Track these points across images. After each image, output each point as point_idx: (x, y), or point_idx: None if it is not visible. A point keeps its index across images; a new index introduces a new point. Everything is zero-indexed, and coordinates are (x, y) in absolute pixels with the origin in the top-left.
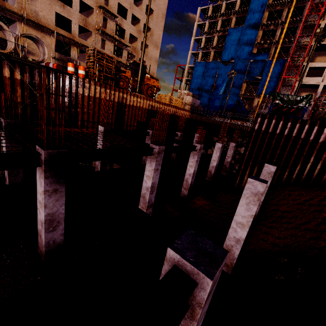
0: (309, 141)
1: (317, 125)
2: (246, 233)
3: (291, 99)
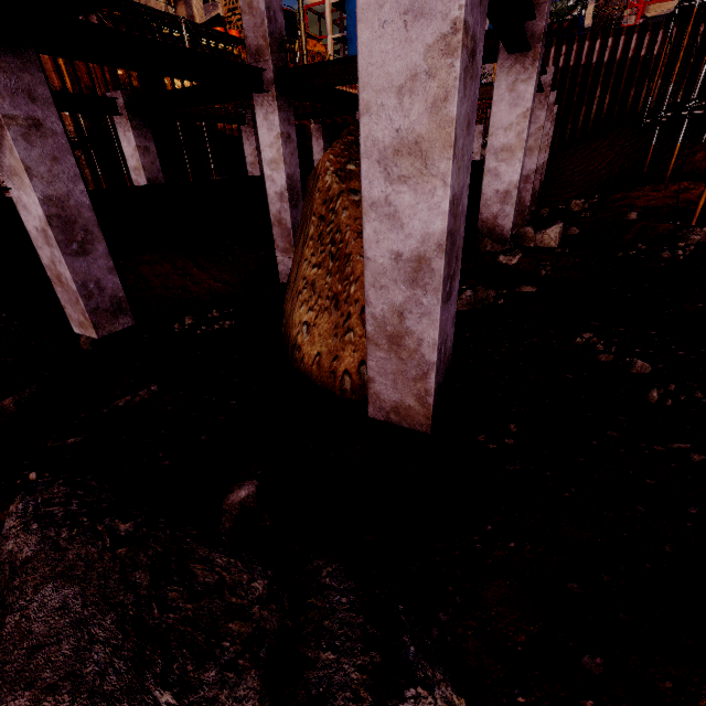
0: (592, 67)
1: (599, 37)
2: (543, 156)
3: (561, 8)
